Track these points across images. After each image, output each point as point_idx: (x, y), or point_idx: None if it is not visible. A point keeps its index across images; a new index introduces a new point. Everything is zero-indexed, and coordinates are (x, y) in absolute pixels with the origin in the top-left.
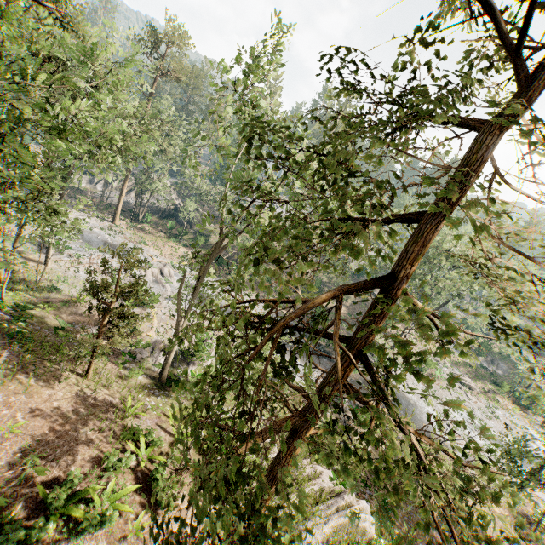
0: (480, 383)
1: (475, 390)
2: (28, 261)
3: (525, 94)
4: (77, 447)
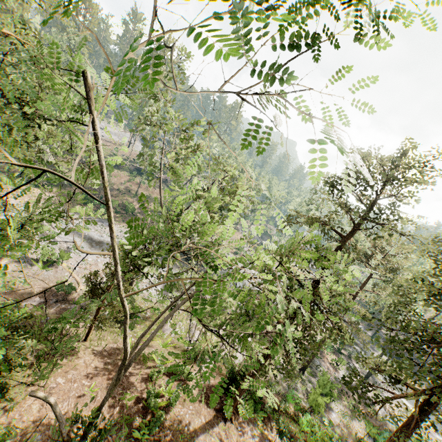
0: None
1: None
2: None
3: (353, 234)
4: (129, 379)
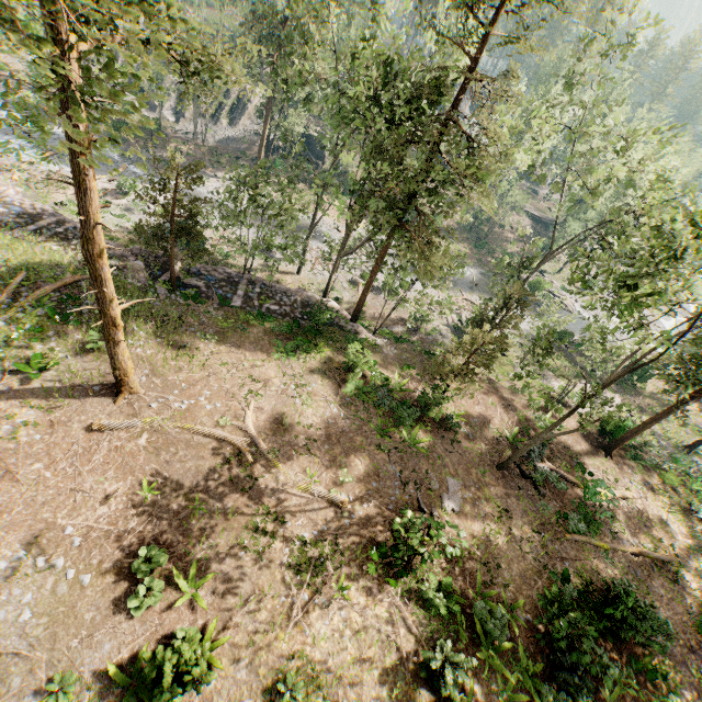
0: None
1: None
2: (285, 276)
3: None
4: (513, 404)
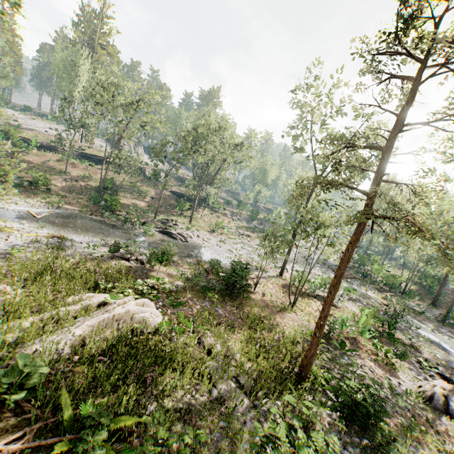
0: (255, 234)
1: (252, 237)
2: None
3: None
4: None
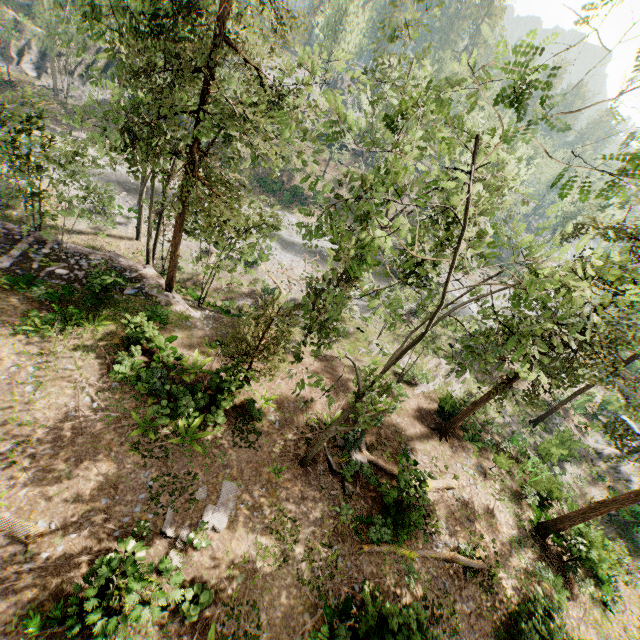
0: (494, 270)
1: (493, 278)
2: (119, 240)
3: None
4: (348, 384)
